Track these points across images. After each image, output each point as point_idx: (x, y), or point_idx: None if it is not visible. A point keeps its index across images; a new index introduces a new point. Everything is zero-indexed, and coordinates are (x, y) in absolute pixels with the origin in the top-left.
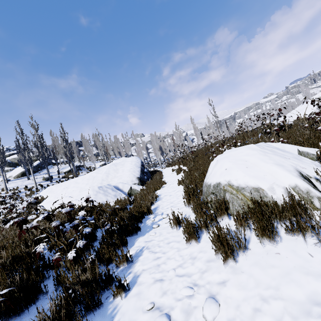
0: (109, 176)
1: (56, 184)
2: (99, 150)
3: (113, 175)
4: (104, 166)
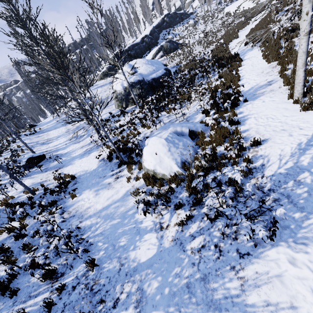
0: None
1: (230, 6)
2: None
3: None
4: None
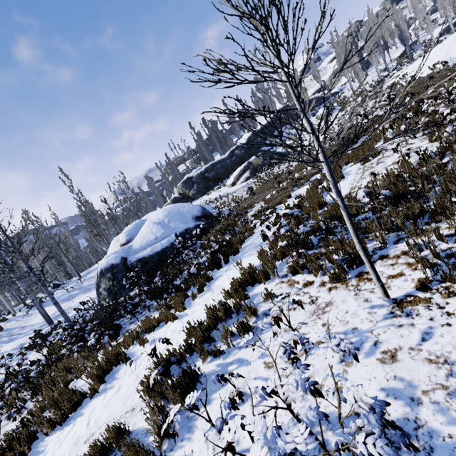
0: (450, 51)
1: (400, 71)
2: (437, 3)
3: (454, 49)
4: (446, 41)
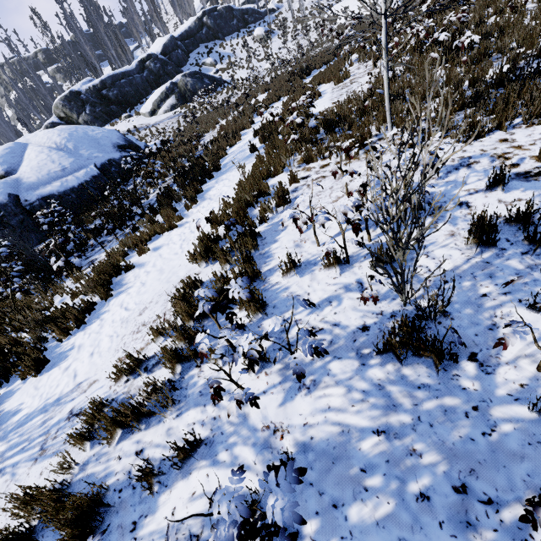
0: None
1: (339, 3)
2: None
3: None
4: None
